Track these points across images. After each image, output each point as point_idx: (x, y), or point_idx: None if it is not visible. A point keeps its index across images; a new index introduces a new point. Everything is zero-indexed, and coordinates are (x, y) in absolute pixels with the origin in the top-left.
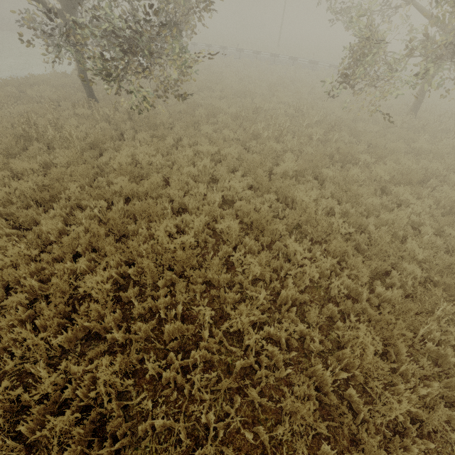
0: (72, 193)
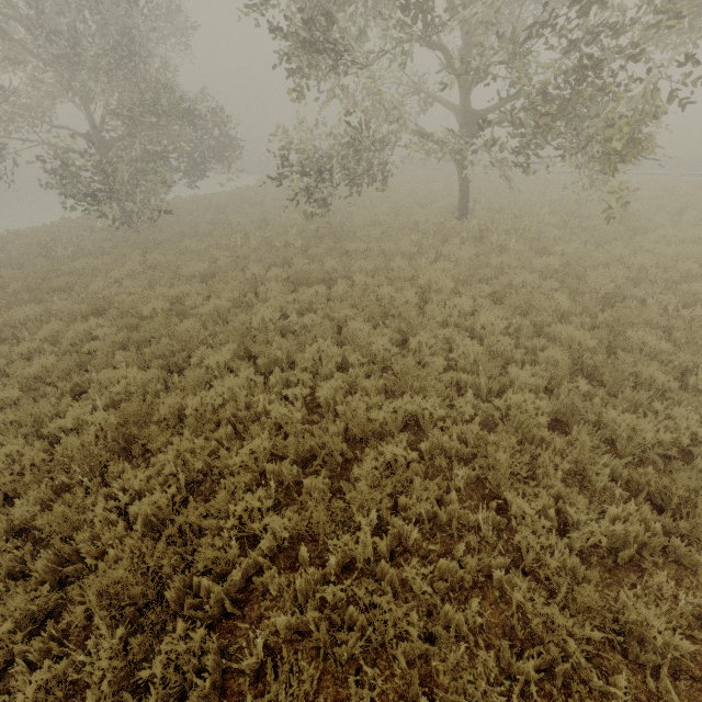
0: (13, 288)
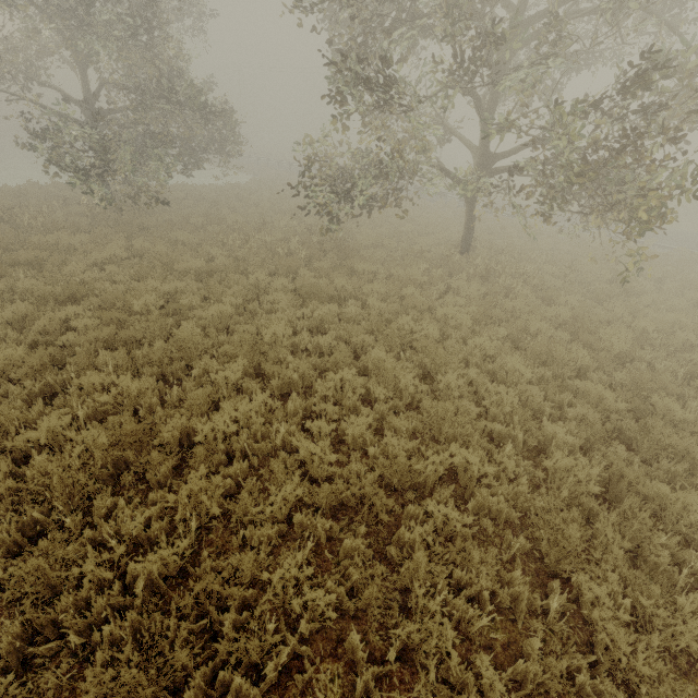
0: None
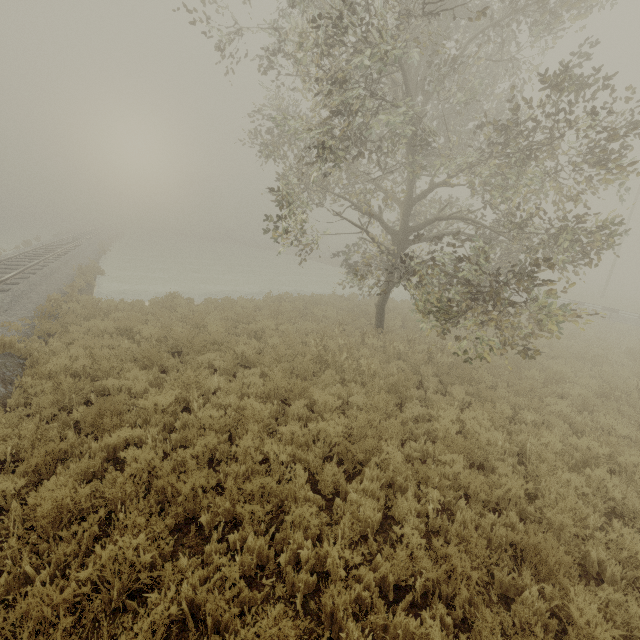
0: (390, 460)
